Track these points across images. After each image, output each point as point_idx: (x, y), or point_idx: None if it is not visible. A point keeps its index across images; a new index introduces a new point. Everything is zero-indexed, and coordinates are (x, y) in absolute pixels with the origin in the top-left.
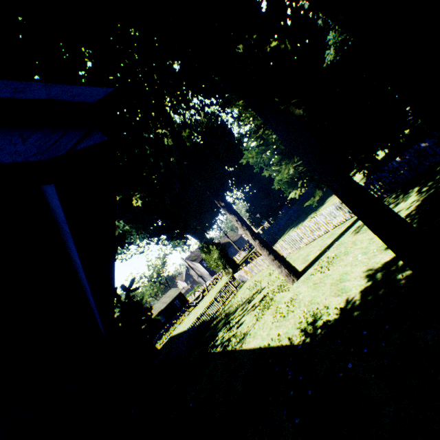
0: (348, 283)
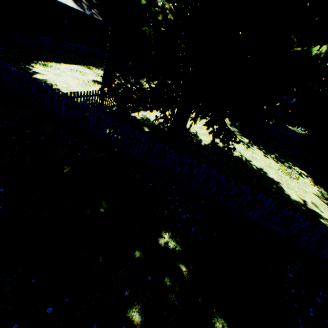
0: (48, 73)
